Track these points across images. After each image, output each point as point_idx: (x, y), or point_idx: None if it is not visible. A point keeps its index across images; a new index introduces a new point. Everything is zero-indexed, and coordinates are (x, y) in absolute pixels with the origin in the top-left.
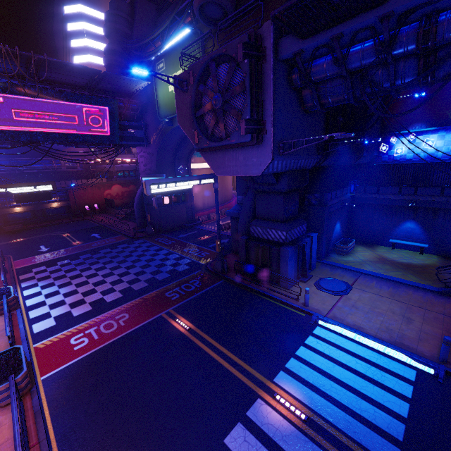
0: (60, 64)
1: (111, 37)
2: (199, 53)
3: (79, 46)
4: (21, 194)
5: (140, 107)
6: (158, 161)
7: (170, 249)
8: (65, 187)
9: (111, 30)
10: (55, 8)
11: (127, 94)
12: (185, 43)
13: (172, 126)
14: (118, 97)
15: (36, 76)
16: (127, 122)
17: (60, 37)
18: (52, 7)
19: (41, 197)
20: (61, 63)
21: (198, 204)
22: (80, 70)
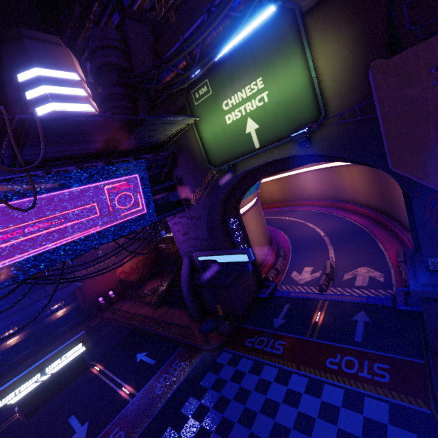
0: (63, 123)
1: (105, 78)
2: (297, 43)
3: (46, 113)
4: (31, 395)
5: (170, 160)
6: (208, 224)
7: (300, 368)
8: (71, 288)
9: (103, 68)
10: (5, 80)
11: (153, 146)
12: (256, 38)
13: (233, 173)
14: (142, 155)
15: (21, 159)
16: (158, 186)
17: (18, 111)
18: (0, 86)
19: (70, 376)
20: (65, 120)
21: (256, 257)
22: (97, 126)
